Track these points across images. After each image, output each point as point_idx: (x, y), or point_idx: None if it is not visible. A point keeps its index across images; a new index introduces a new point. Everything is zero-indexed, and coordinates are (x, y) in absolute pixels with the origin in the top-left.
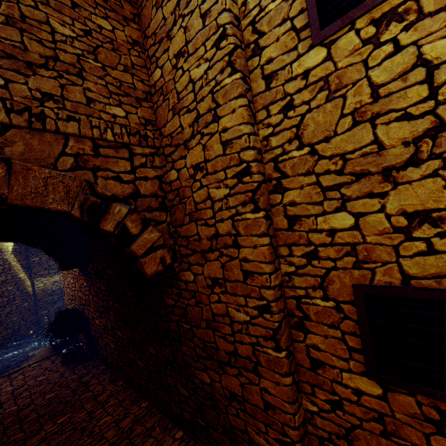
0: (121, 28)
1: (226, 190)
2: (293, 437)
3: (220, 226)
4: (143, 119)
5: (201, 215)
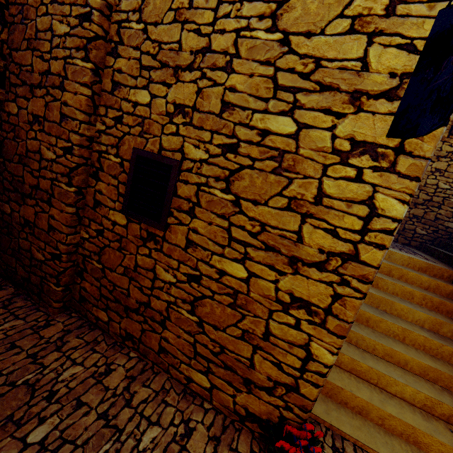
0: None
1: (67, 28)
2: (62, 250)
3: (53, 64)
4: None
5: (39, 46)
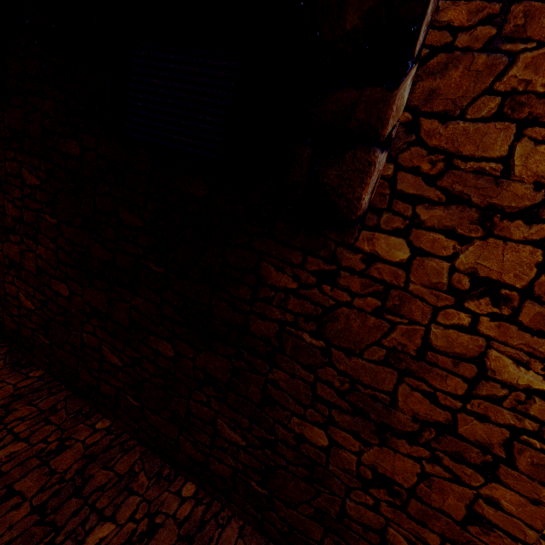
0: None
1: None
2: None
3: None
4: None
5: None
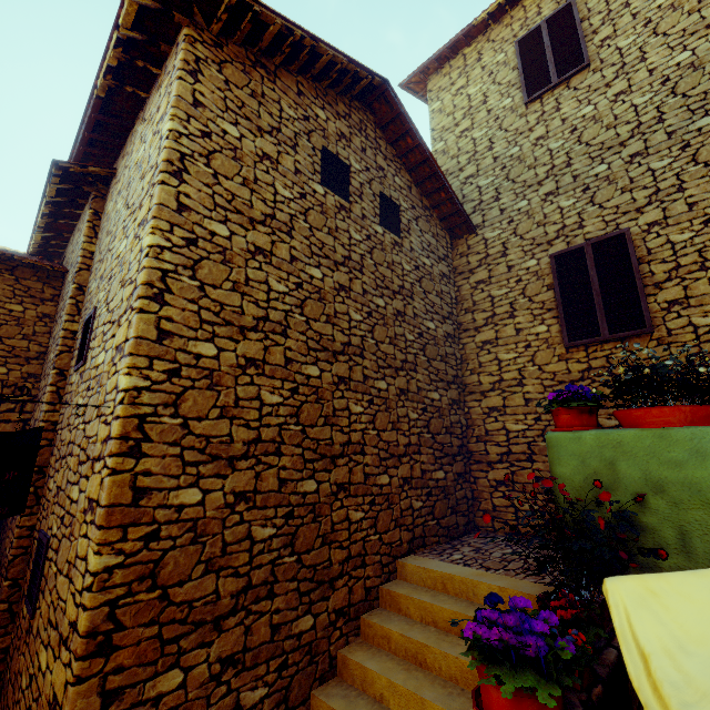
0: (35, 307)
1: None
2: None
3: None
4: (27, 374)
5: None
